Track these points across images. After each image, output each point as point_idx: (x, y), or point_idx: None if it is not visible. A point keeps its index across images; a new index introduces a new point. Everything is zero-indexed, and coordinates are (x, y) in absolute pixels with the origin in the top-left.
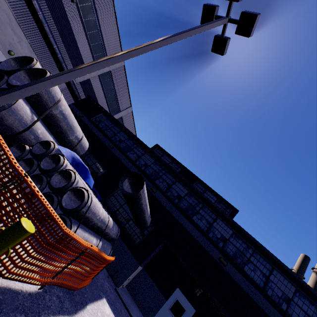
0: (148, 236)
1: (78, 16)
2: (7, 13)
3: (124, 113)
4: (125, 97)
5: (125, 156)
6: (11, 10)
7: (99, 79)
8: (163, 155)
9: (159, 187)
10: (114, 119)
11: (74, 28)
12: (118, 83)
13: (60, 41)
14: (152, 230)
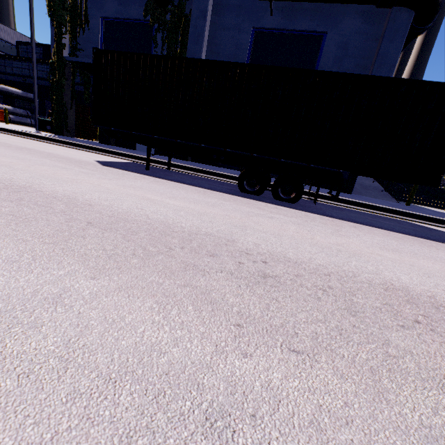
0: (40, 104)
1: None
2: None
3: None
4: None
5: None
6: None
7: None
8: (27, 47)
9: (26, 76)
10: None
11: None
12: None
13: None
14: (39, 100)
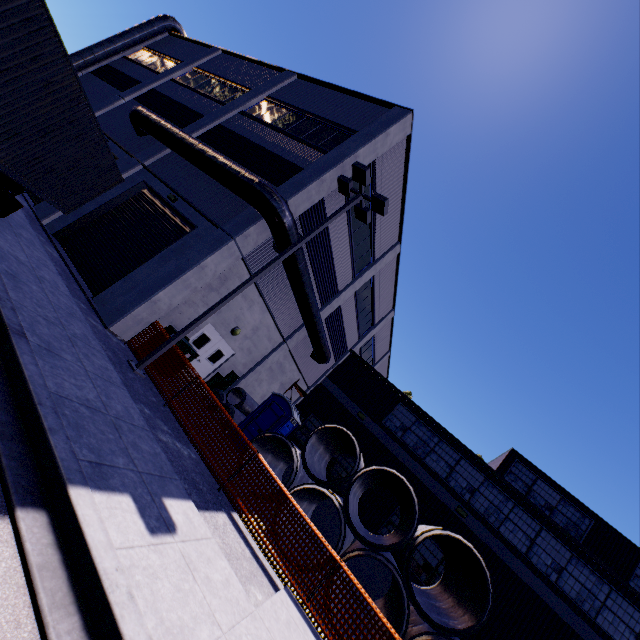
0: None
1: (344, 215)
2: (239, 275)
3: (380, 325)
4: (386, 300)
5: (502, 542)
6: (249, 270)
7: (354, 294)
8: (536, 480)
9: None
10: (434, 424)
11: (334, 239)
12: (380, 285)
13: (309, 271)
14: None
